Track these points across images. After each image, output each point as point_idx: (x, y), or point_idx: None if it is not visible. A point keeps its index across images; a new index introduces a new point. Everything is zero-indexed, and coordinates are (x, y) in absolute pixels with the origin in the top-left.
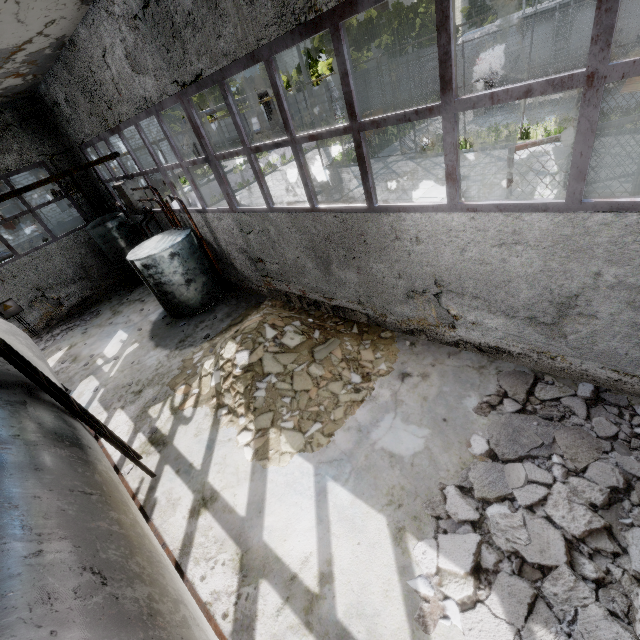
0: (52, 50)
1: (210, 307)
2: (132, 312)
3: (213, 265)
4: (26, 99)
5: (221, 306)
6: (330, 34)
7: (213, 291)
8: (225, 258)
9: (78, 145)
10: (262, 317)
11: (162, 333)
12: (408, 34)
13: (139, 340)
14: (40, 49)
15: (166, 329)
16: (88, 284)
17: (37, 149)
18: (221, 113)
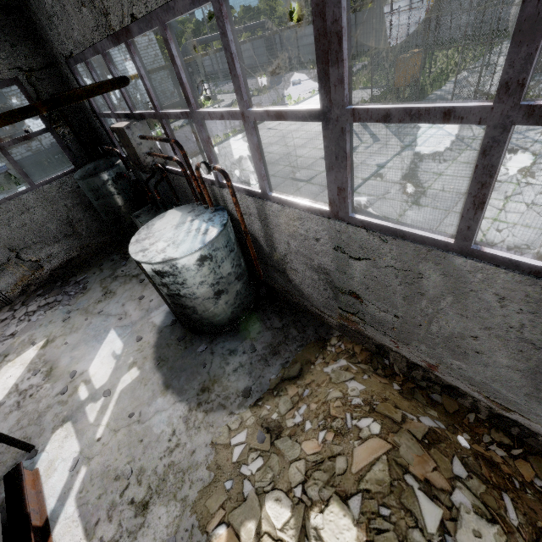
0: None
1: (240, 323)
2: (128, 298)
3: (246, 258)
4: None
5: (258, 326)
6: None
7: (246, 300)
8: (274, 261)
9: (64, 58)
10: (388, 442)
11: (172, 358)
12: None
13: (139, 362)
14: None
15: (178, 351)
16: (75, 242)
17: (7, 59)
18: (216, 42)
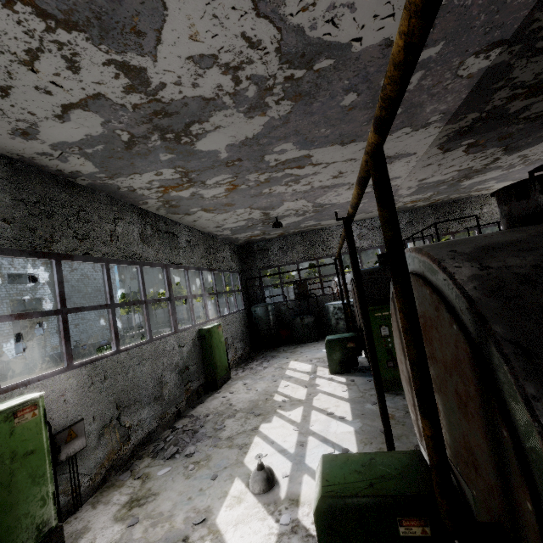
0: (308, 230)
1: None
2: (308, 348)
3: None
4: (238, 246)
5: None
6: (234, 275)
7: None
8: None
9: (260, 268)
10: None
11: None
12: (270, 282)
13: None
14: (312, 228)
15: None
16: (243, 345)
17: (238, 266)
18: (123, 311)
